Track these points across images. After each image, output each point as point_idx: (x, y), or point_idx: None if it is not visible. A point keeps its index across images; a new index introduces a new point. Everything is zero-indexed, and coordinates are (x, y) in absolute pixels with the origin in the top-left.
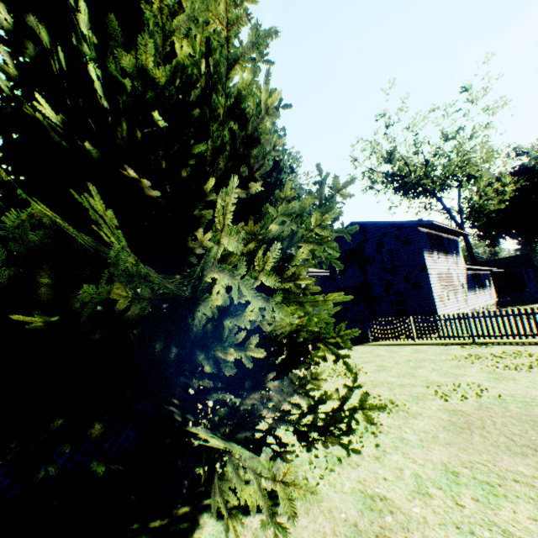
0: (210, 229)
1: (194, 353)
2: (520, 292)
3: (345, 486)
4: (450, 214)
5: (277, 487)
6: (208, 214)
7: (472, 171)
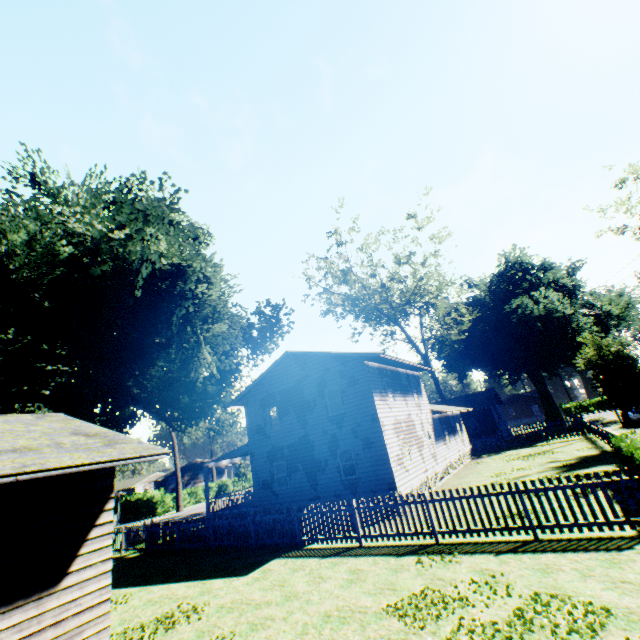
0: None
1: None
2: (493, 436)
3: None
4: (413, 344)
5: None
6: None
7: (429, 298)
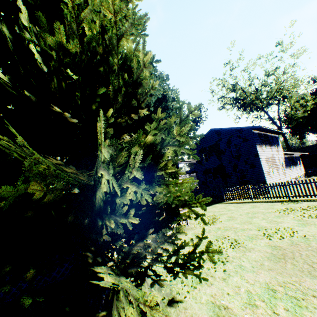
0: (118, 139)
1: (96, 220)
2: None
3: (202, 298)
4: (273, 121)
5: (146, 309)
6: (111, 131)
7: (285, 93)
